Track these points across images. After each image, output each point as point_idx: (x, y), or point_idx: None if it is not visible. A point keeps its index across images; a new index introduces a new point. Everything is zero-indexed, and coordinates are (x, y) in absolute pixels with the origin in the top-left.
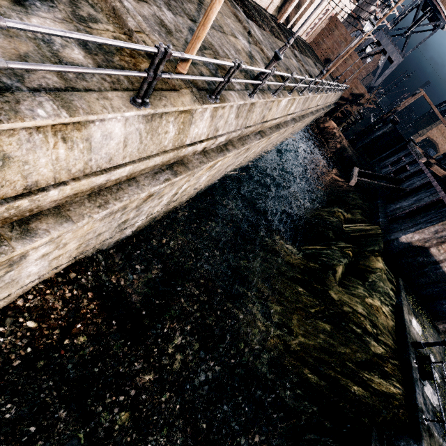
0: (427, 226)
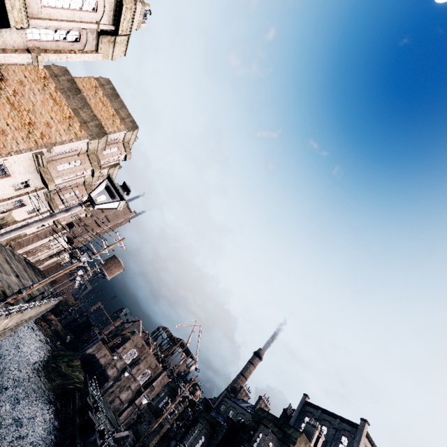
0: (94, 345)
